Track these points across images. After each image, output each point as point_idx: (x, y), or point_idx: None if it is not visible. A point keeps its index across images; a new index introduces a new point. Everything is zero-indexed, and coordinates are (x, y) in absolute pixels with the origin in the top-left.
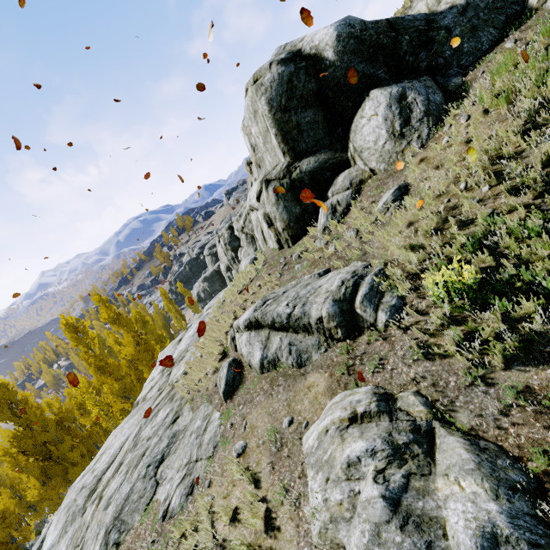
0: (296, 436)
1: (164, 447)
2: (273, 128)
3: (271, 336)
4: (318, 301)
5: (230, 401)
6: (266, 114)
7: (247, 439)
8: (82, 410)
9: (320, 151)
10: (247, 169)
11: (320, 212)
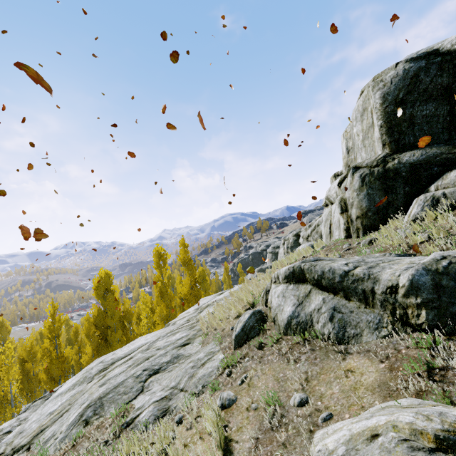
0: (306, 424)
1: (164, 361)
2: (380, 120)
3: (311, 293)
4: (395, 267)
5: (239, 348)
6: (377, 107)
7: (238, 394)
8: (138, 320)
9: (431, 145)
10: (332, 181)
11: (413, 204)
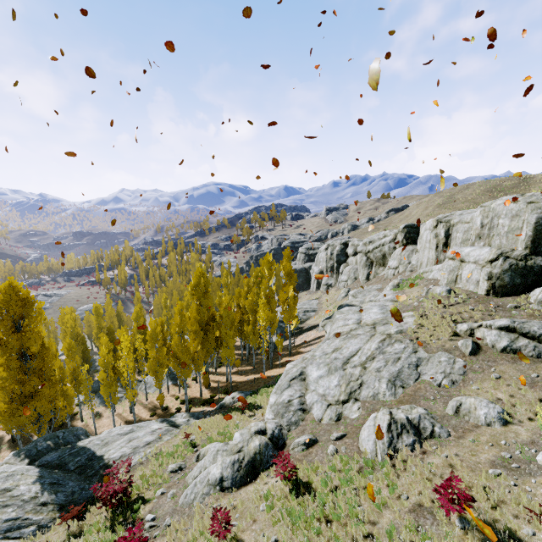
0: None
1: (415, 360)
2: (530, 232)
3: (519, 338)
4: None
5: (473, 357)
6: (531, 223)
7: (499, 374)
8: None
9: None
10: (433, 223)
11: (540, 291)
